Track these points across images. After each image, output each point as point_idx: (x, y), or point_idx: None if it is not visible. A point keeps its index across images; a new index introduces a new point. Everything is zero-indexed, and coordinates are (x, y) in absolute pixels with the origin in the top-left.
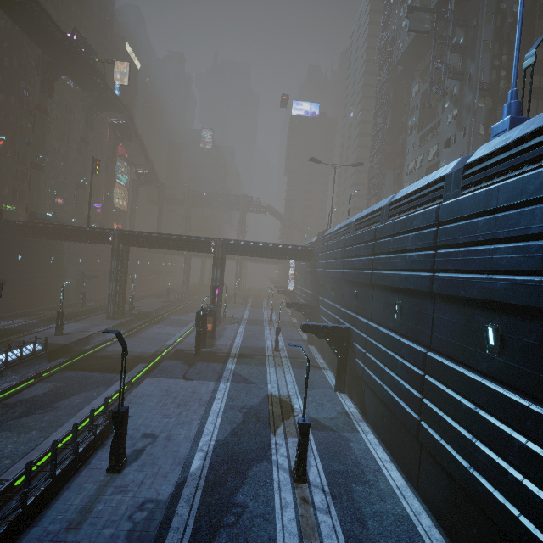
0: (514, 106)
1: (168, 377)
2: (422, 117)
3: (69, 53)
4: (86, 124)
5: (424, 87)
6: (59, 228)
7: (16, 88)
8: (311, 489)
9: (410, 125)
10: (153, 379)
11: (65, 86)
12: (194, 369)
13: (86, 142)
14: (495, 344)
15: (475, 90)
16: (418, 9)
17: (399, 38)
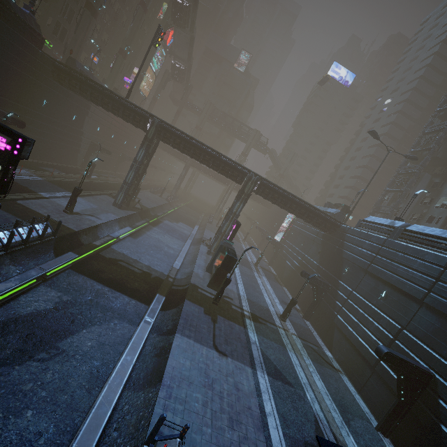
0: None
1: (198, 341)
2: None
3: None
4: None
5: None
6: (99, 90)
7: None
8: None
9: None
10: (184, 340)
11: None
12: (220, 331)
13: (145, 9)
14: None
15: None
16: None
17: None
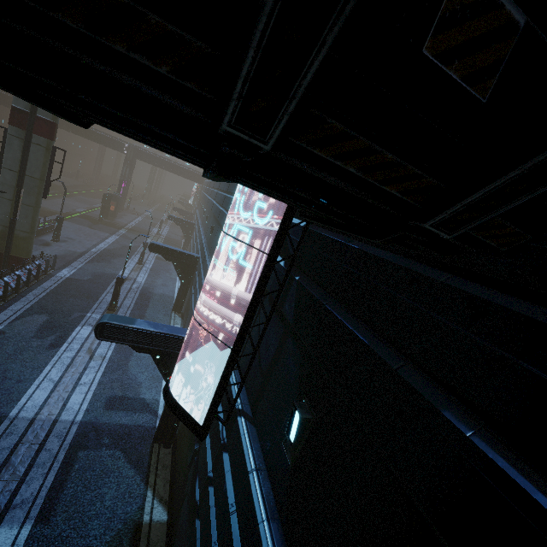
0: None
1: (79, 224)
2: None
3: None
4: None
5: None
6: None
7: None
8: (143, 267)
9: None
10: (69, 222)
11: None
12: (97, 226)
13: None
14: (206, 221)
15: None
16: None
17: None
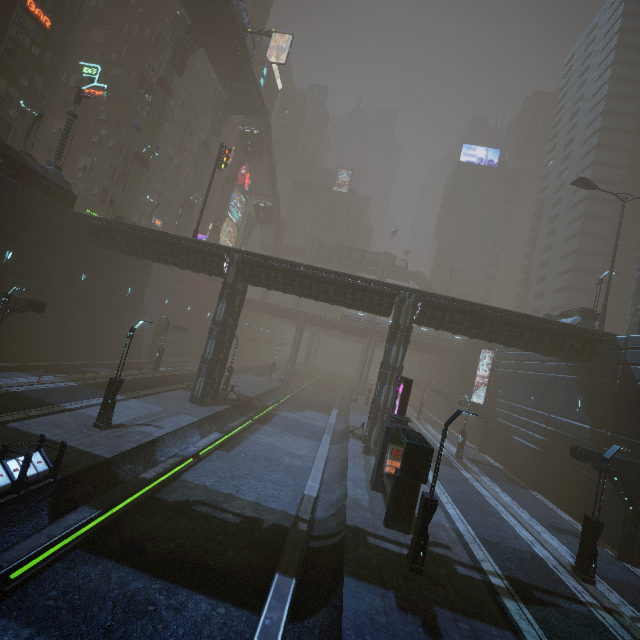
0: None
1: None
2: None
3: (218, 9)
4: (214, 125)
5: None
6: (151, 237)
7: (140, 63)
8: None
9: None
10: None
11: (197, 85)
12: None
13: (208, 150)
14: None
15: None
16: None
17: None
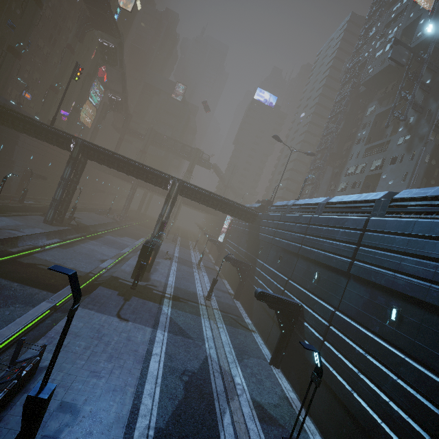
0: None
1: (100, 312)
2: (371, 133)
3: None
4: (77, 34)
5: (380, 110)
6: (20, 118)
7: None
8: None
9: (358, 137)
10: (84, 311)
11: None
12: (130, 306)
13: (72, 51)
14: None
15: (431, 125)
16: (402, 44)
17: (370, 64)
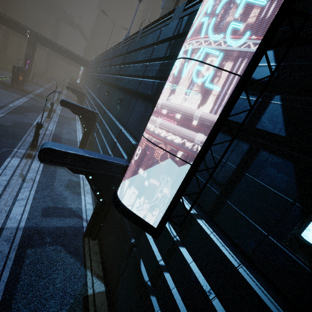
0: (127, 36)
1: None
2: None
3: None
4: None
5: None
6: None
7: None
8: (51, 120)
9: None
10: None
11: None
12: (10, 89)
13: None
14: (98, 89)
15: None
16: None
17: None
